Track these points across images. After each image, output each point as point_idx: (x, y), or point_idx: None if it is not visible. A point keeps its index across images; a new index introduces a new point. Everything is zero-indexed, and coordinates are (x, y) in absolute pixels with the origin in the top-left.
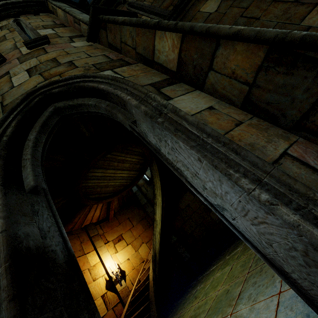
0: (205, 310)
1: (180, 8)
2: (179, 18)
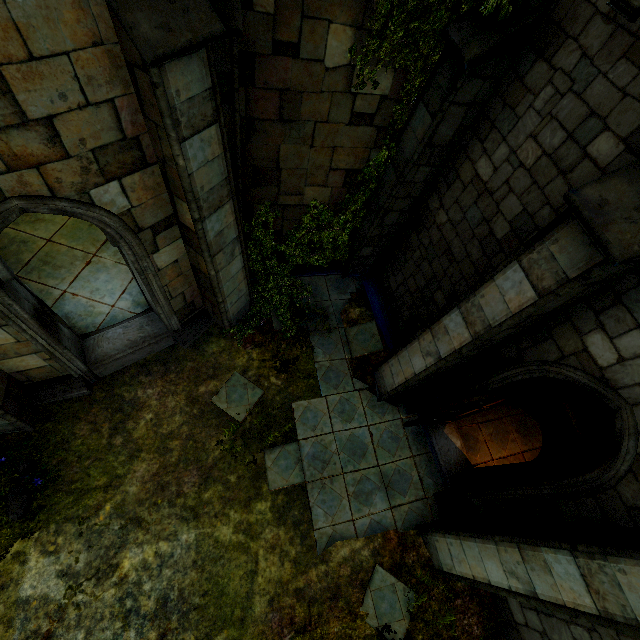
0: (57, 224)
1: None
2: None
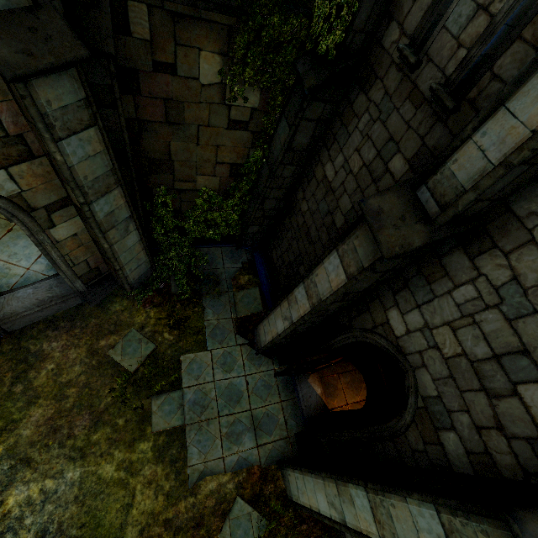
0: None
1: (196, 1)
2: (182, 6)
